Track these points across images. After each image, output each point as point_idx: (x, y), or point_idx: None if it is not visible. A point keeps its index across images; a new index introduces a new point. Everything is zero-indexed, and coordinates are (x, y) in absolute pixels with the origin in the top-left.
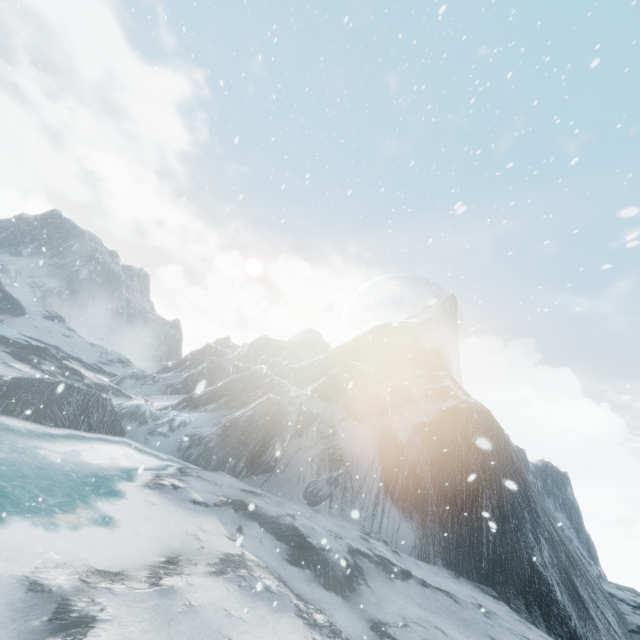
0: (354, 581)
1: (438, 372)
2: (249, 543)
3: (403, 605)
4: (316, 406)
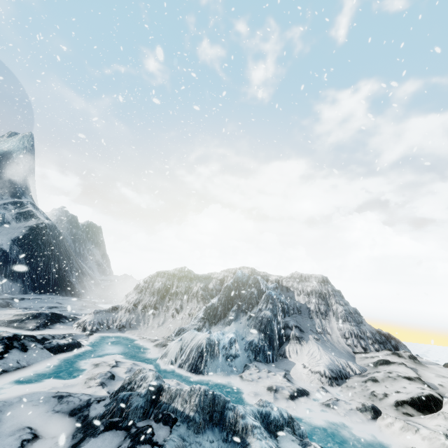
0: (10, 304)
1: (23, 200)
2: None
3: (27, 304)
4: None
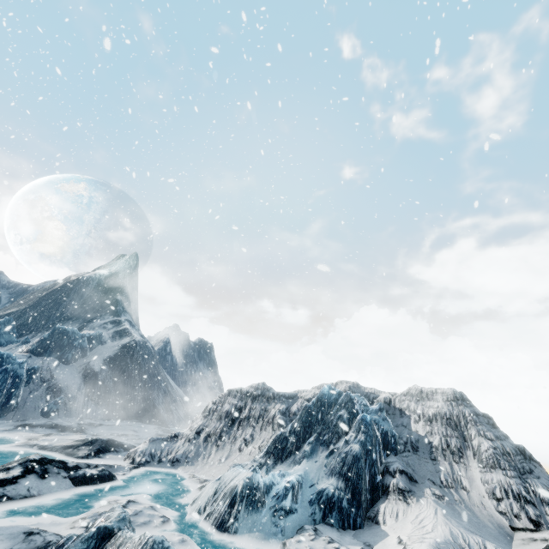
0: (84, 430)
1: (121, 318)
2: (42, 432)
3: (101, 431)
4: (35, 362)
